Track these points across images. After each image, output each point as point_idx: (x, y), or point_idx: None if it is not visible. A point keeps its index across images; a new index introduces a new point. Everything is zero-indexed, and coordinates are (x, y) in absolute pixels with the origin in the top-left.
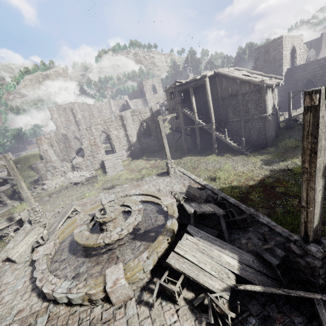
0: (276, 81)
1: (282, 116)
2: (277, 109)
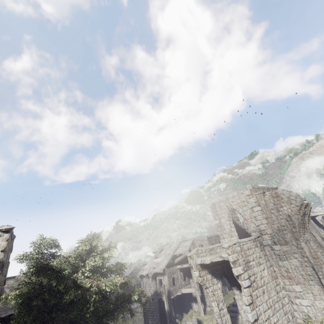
0: (147, 272)
1: (213, 319)
2: (162, 299)
